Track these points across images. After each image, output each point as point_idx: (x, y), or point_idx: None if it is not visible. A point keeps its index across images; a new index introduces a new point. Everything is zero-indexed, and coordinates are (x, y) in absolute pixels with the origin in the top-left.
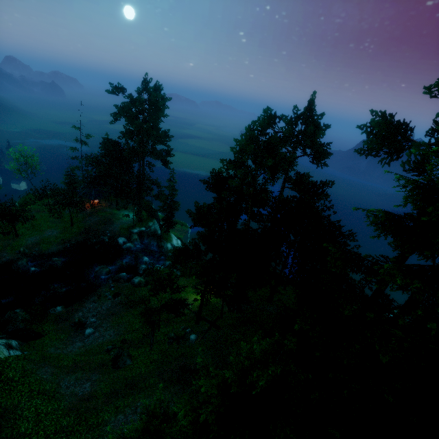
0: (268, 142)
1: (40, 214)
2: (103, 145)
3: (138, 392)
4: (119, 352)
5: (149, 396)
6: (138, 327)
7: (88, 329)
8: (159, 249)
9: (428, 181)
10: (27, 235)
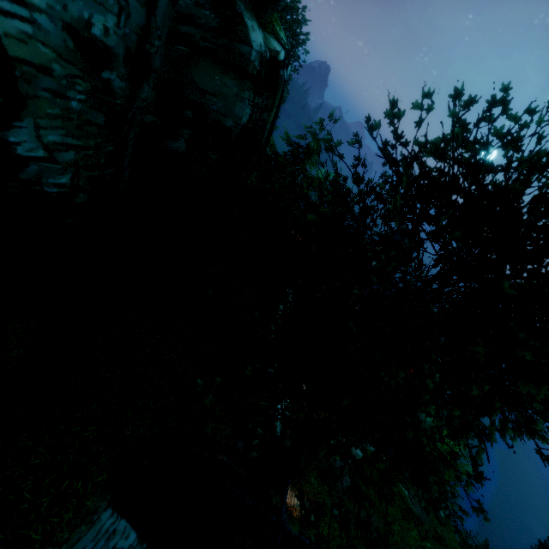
0: None
1: None
2: None
3: None
4: None
5: None
6: None
7: None
8: None
9: None
10: None
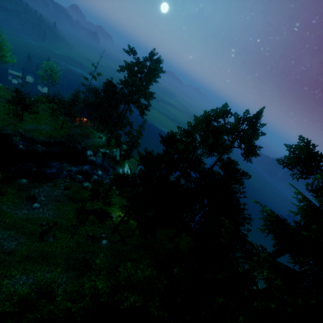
0: (216, 127)
1: (44, 112)
2: (105, 83)
3: (46, 265)
4: (47, 229)
5: (52, 271)
6: (71, 217)
7: (36, 203)
8: (112, 170)
9: (321, 204)
10: (28, 122)
